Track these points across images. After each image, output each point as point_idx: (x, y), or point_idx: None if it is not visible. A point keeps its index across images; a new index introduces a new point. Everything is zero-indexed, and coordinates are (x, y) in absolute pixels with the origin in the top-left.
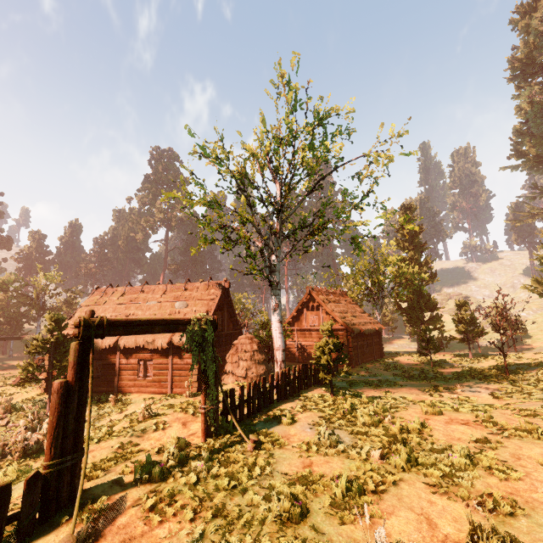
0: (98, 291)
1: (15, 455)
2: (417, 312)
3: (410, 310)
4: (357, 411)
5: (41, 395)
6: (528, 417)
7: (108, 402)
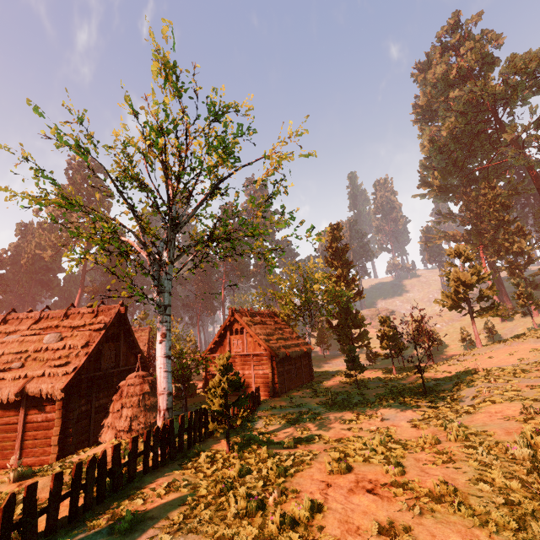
0: None
1: None
2: (345, 330)
3: (339, 328)
4: (246, 479)
5: None
6: (443, 466)
7: None
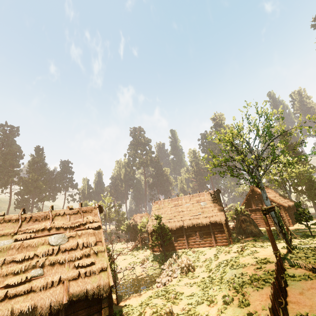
0: (155, 202)
1: (184, 272)
2: (312, 191)
3: (307, 191)
4: None
5: (152, 253)
6: None
7: (188, 253)
